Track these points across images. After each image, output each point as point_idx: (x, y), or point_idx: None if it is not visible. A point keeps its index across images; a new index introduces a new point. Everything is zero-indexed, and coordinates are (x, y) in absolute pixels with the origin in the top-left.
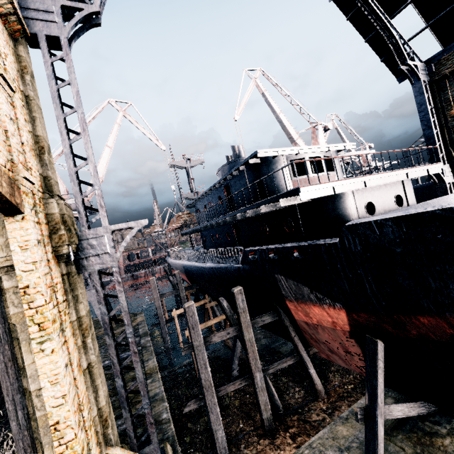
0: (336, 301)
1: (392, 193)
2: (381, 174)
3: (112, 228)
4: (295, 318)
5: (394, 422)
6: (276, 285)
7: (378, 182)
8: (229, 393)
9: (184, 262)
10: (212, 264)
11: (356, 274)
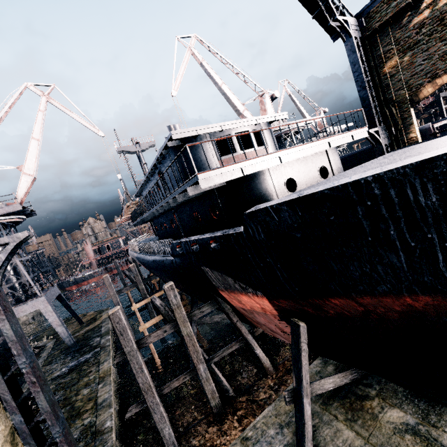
0: (257, 289)
1: (316, 165)
2: (298, 147)
3: None
4: (233, 305)
5: (332, 390)
6: (206, 276)
7: (296, 156)
8: (186, 381)
9: (136, 255)
10: (154, 257)
11: (266, 262)
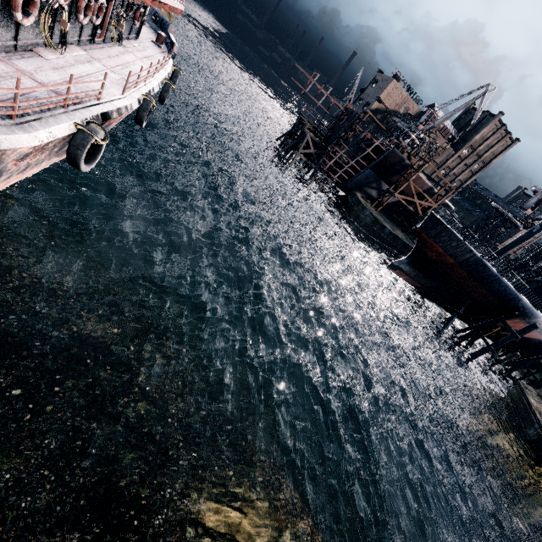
0: None
1: None
2: None
3: None
4: None
5: None
6: None
7: None
8: None
9: None
10: None
11: None
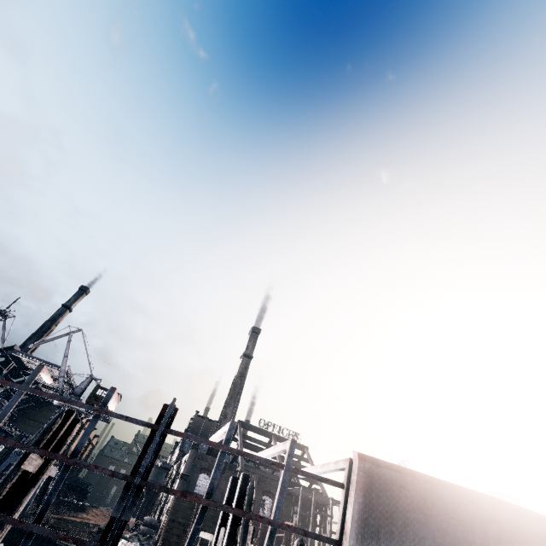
0: None
1: None
2: None
3: None
4: None
5: None
6: None
7: None
8: None
9: None
10: None
11: None
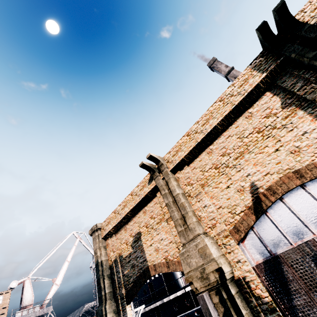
0: None
1: None
2: None
3: (135, 310)
4: None
5: None
6: None
7: None
8: None
9: None
10: None
11: None
